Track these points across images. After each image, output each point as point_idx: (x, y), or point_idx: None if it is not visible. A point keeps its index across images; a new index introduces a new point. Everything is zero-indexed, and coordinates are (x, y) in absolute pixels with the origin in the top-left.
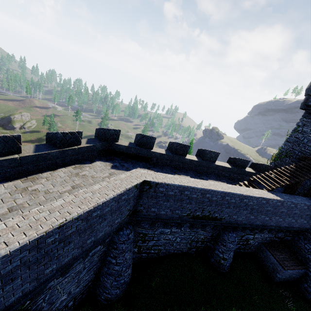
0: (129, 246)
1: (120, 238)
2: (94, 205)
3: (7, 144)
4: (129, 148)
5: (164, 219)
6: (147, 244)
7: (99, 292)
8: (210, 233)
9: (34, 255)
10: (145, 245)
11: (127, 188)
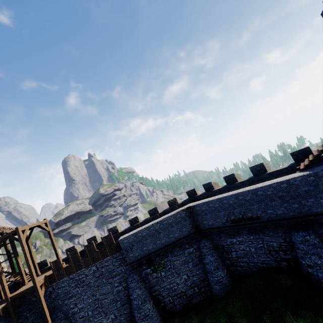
0: (208, 250)
1: (200, 245)
2: (162, 218)
3: (154, 211)
4: (202, 195)
5: (218, 229)
6: (231, 255)
7: (211, 289)
8: (280, 239)
9: (149, 233)
10: (231, 256)
11: (176, 211)
